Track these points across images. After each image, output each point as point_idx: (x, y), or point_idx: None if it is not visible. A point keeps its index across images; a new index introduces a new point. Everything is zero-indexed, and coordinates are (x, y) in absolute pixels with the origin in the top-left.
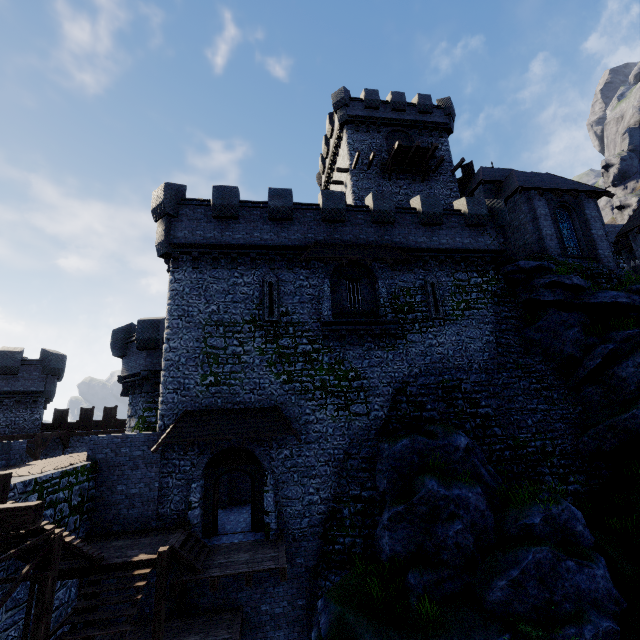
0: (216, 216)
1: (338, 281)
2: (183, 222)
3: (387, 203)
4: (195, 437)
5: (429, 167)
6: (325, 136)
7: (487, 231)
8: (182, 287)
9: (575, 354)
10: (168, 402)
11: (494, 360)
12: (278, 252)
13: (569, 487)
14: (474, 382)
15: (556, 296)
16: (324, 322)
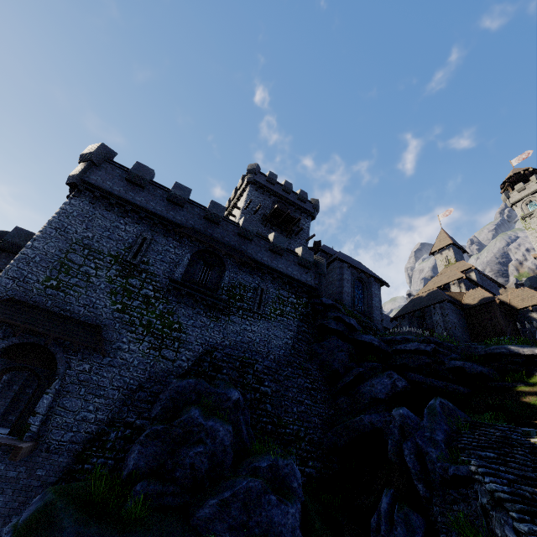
0: (128, 179)
1: (197, 260)
2: (101, 171)
3: (252, 227)
4: (7, 318)
5: (293, 230)
6: (236, 187)
7: (310, 273)
8: (72, 210)
9: (339, 370)
10: (0, 285)
11: (286, 357)
12: (162, 221)
13: (306, 469)
14: (266, 366)
15: (338, 327)
16: (172, 279)
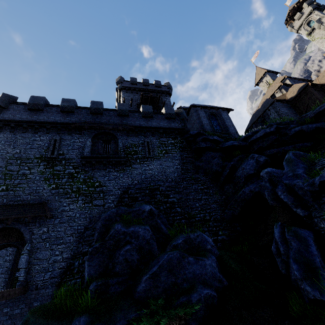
0: (30, 108)
1: (97, 141)
2: (10, 111)
3: (124, 107)
4: None
5: (160, 106)
6: (116, 98)
7: (176, 121)
8: (0, 141)
9: (218, 170)
10: None
11: (180, 177)
12: (63, 125)
13: (219, 237)
14: (167, 186)
15: (207, 145)
16: (82, 156)
